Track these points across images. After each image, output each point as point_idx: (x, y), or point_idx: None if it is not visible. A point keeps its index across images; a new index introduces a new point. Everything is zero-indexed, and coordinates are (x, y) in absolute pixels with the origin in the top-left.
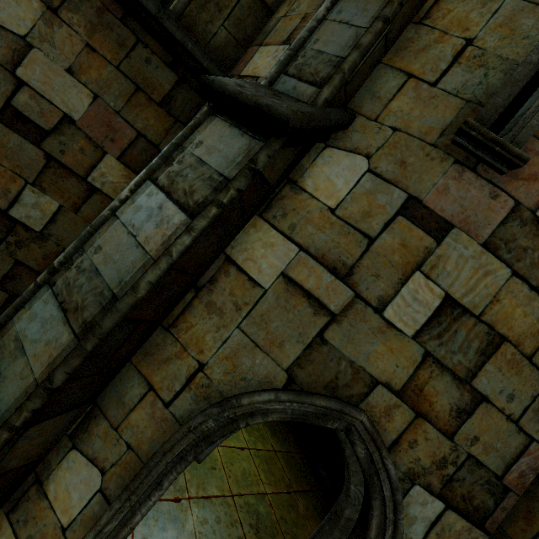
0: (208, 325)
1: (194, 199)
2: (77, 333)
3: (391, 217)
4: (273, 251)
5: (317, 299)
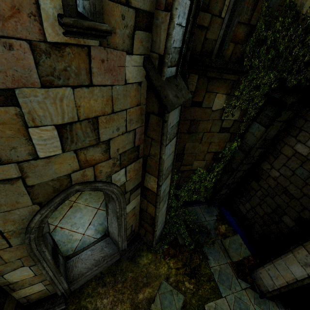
0: None
1: None
2: None
3: None
4: None
5: (3, 179)
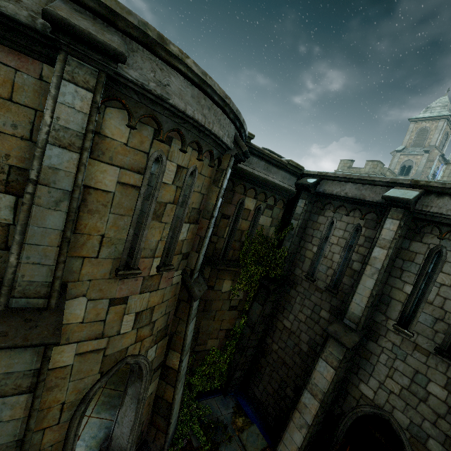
0: (54, 393)
1: (24, 387)
2: None
3: (107, 309)
4: (65, 352)
5: (96, 349)
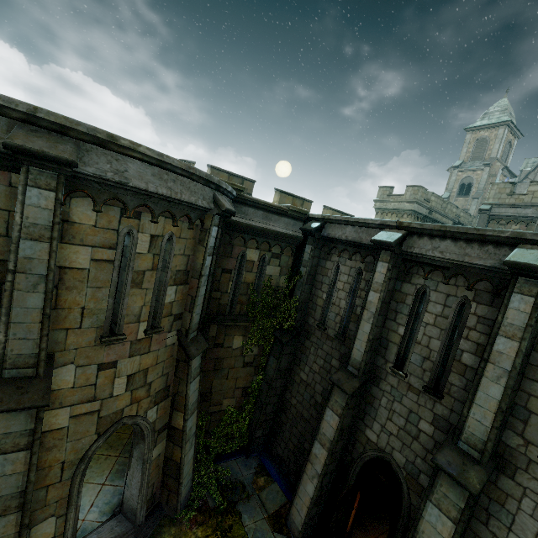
0: (54, 453)
1: (22, 445)
2: (17, 511)
3: (97, 374)
4: (60, 415)
5: (90, 412)
